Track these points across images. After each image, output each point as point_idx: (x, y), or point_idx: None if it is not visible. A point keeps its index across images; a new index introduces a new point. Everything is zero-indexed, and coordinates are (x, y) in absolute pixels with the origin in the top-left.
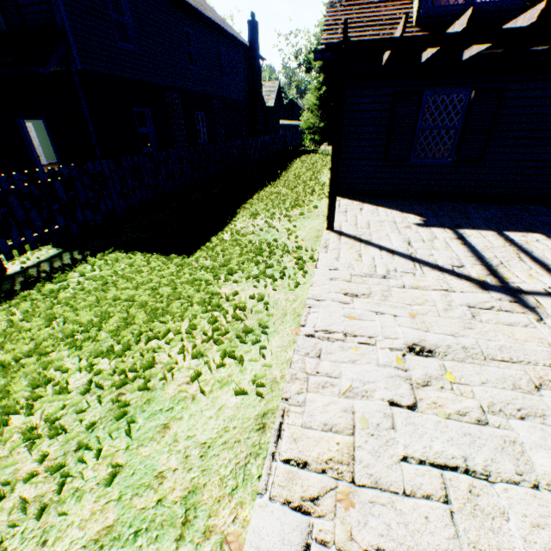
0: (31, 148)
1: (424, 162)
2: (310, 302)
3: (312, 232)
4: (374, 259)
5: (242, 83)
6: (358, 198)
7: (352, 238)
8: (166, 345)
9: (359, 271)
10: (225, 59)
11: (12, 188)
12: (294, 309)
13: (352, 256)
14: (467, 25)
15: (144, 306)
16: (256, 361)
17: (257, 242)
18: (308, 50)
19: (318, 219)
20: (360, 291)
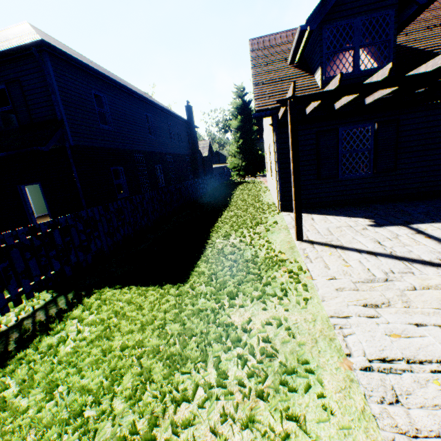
0: (27, 206)
1: (350, 176)
2: (335, 321)
3: (284, 244)
4: (361, 262)
5: (185, 143)
6: (303, 210)
7: (324, 244)
8: (200, 410)
9: (357, 277)
10: (173, 130)
11: (15, 242)
12: (320, 332)
13: (338, 262)
14: (388, 74)
15: (156, 353)
16: (325, 420)
17: (240, 260)
18: (224, 119)
19: (282, 232)
20: (376, 299)
